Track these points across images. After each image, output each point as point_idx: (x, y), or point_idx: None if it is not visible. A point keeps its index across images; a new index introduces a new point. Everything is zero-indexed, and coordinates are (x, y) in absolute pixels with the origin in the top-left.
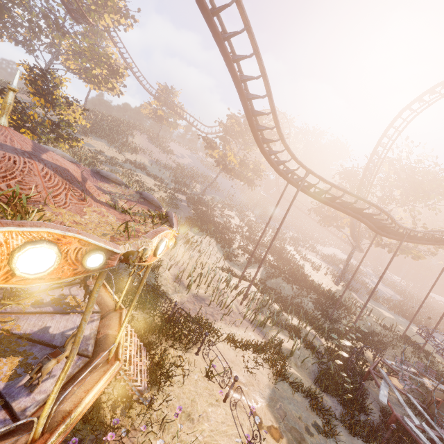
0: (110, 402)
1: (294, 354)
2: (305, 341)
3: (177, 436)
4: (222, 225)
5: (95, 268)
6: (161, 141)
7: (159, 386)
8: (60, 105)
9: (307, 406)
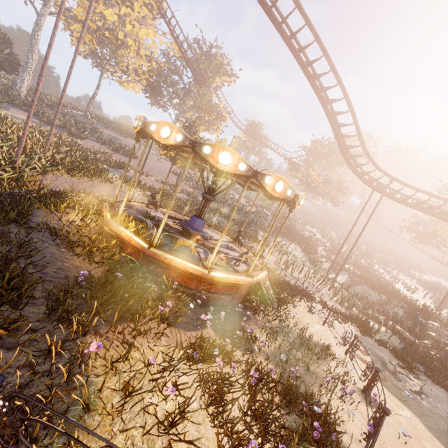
0: (255, 302)
1: (380, 333)
2: (393, 331)
3: (296, 324)
4: (305, 237)
5: (289, 195)
6: None
7: (281, 302)
8: None
9: (391, 355)
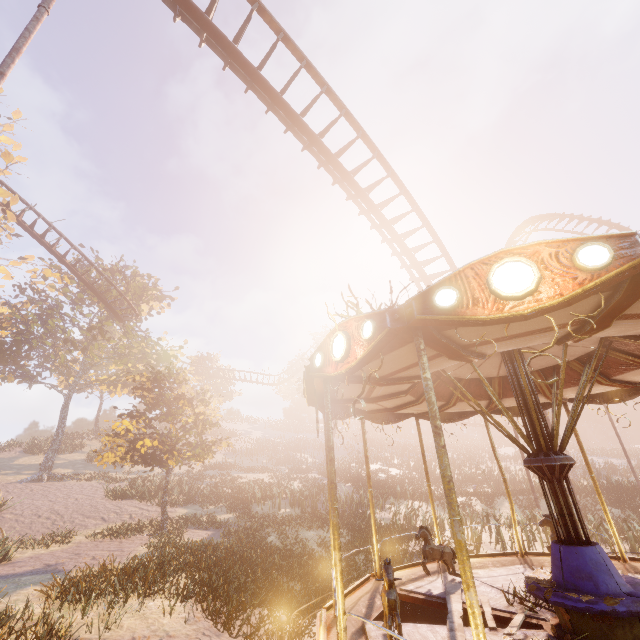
0: None
1: None
2: None
3: None
4: (398, 481)
5: None
6: (212, 425)
7: None
8: (201, 400)
9: None
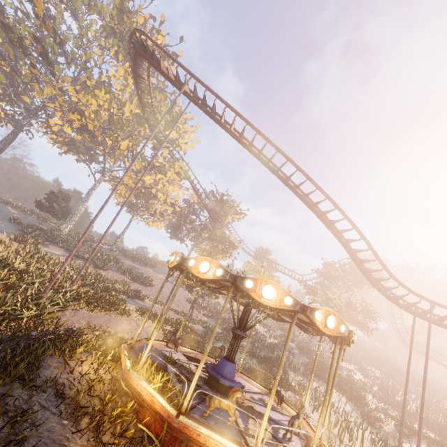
0: None
1: None
2: None
3: None
4: (345, 378)
5: (343, 332)
6: None
7: None
8: None
9: None
